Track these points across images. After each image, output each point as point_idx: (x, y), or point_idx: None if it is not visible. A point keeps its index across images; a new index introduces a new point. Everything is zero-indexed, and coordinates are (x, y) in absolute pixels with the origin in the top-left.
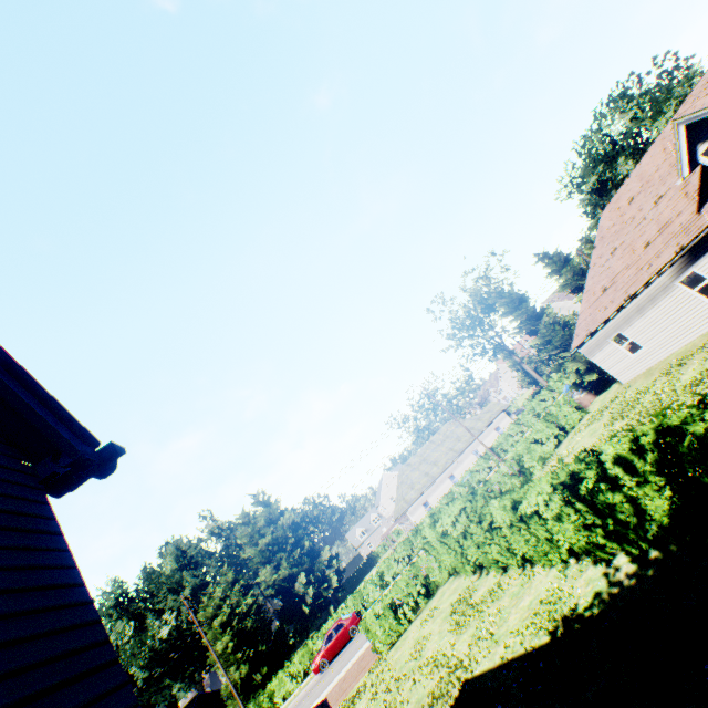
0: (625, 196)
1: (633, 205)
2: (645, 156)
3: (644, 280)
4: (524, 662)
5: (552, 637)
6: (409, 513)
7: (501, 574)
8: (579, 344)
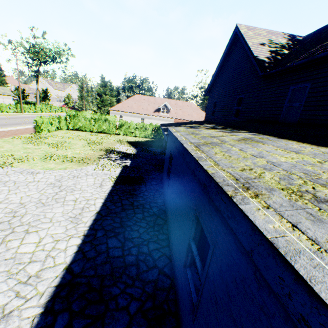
0: (144, 98)
1: (144, 101)
2: (151, 97)
3: (139, 113)
4: (142, 141)
5: (147, 141)
6: None
7: (110, 135)
8: (113, 110)
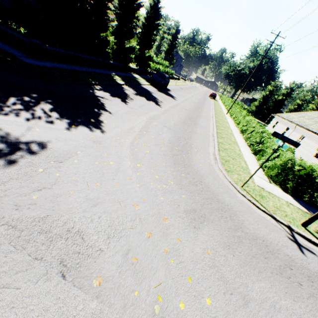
0: None
1: None
2: None
3: None
4: None
5: None
6: (274, 118)
7: None
8: None
